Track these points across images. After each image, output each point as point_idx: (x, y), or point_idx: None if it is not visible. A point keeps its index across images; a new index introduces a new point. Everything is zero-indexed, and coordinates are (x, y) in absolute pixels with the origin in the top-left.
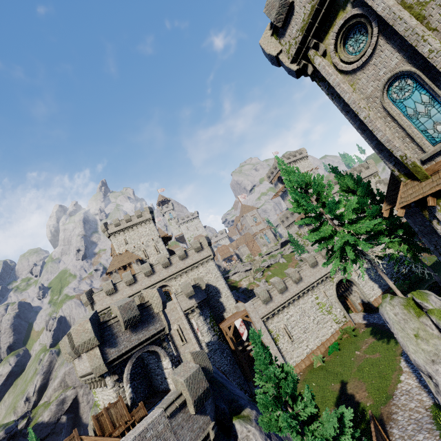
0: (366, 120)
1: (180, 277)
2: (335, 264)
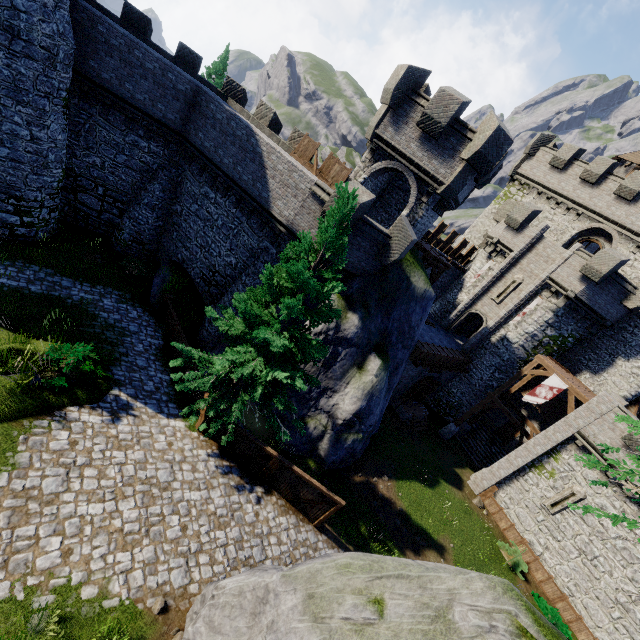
0: None
1: None
2: None
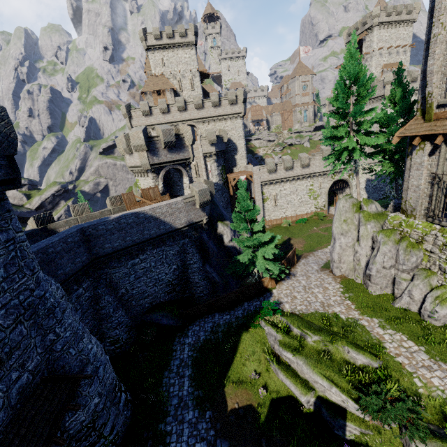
0: (433, 39)
1: (208, 123)
2: (329, 161)
